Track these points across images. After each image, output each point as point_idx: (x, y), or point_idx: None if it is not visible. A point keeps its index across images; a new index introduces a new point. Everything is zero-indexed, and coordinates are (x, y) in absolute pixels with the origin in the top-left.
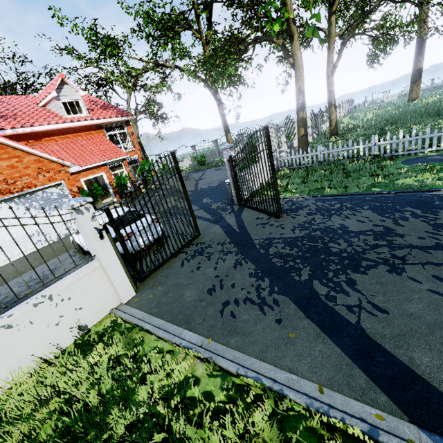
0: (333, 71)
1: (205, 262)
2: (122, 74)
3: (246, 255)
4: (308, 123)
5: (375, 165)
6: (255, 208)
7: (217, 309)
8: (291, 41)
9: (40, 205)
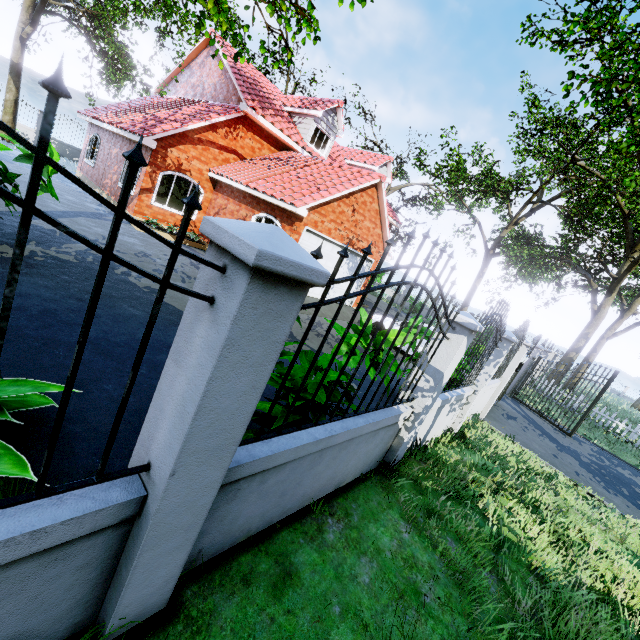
0: (610, 337)
1: (527, 430)
2: (396, 171)
3: (562, 448)
4: (550, 358)
5: (637, 451)
6: (536, 411)
7: (572, 471)
8: (607, 294)
9: (351, 267)
